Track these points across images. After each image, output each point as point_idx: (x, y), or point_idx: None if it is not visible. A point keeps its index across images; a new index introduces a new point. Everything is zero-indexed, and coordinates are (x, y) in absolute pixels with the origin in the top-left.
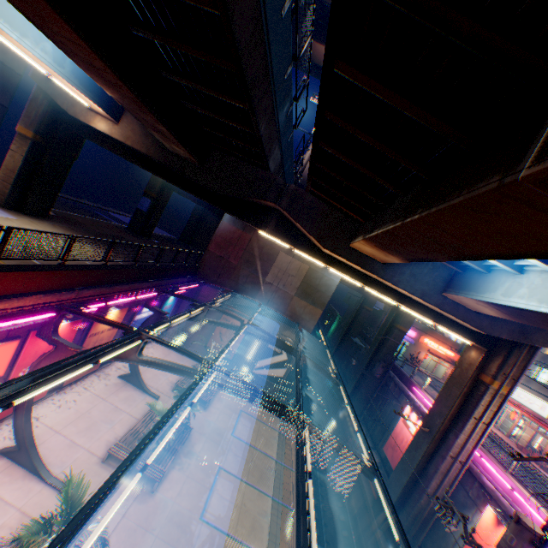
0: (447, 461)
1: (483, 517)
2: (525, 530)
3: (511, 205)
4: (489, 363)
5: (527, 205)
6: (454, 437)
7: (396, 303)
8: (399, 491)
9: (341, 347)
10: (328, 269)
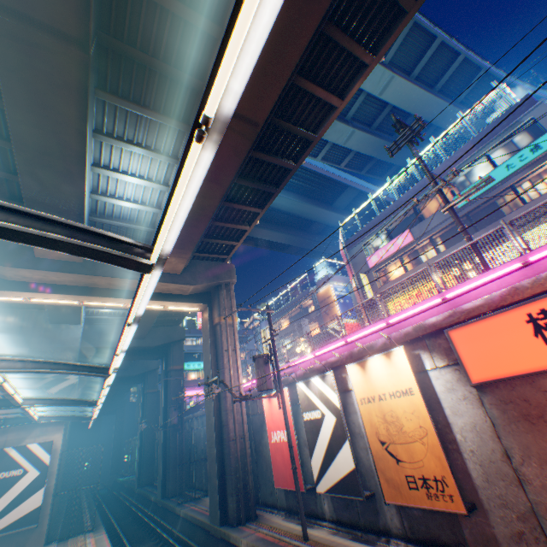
0: (230, 397)
1: (265, 406)
2: (260, 359)
3: (14, 47)
4: (214, 310)
5: (18, 41)
6: (223, 375)
7: (124, 303)
8: (217, 465)
9: (145, 451)
10: (31, 300)
